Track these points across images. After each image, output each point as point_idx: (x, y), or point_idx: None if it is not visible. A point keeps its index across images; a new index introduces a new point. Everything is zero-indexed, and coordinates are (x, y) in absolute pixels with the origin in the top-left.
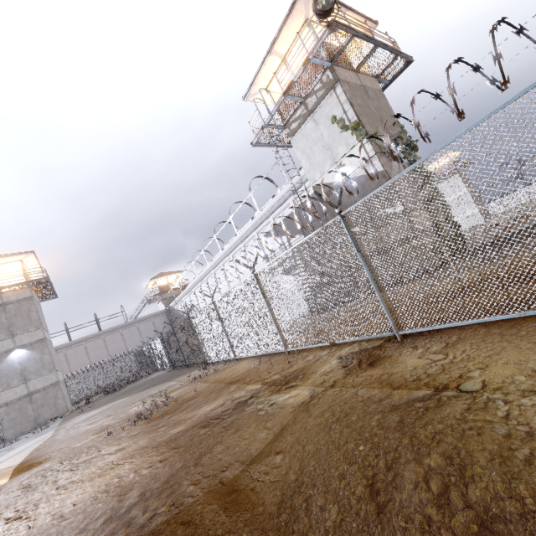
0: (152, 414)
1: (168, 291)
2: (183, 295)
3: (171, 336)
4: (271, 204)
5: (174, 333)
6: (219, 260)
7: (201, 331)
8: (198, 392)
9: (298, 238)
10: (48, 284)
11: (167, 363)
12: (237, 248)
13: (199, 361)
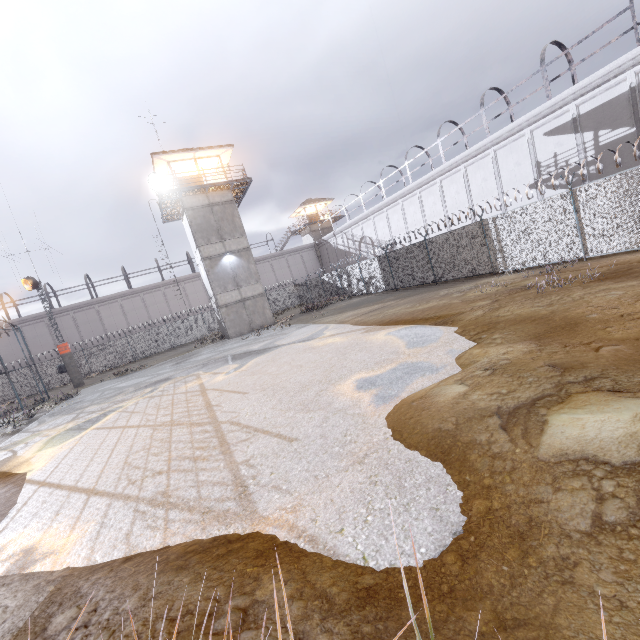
0: (568, 283)
1: (319, 221)
2: (352, 224)
3: (412, 251)
4: (586, 82)
5: (426, 246)
6: (437, 174)
7: (506, 234)
8: (614, 269)
9: (620, 133)
10: (244, 188)
11: (382, 285)
12: (479, 155)
13: (475, 273)
